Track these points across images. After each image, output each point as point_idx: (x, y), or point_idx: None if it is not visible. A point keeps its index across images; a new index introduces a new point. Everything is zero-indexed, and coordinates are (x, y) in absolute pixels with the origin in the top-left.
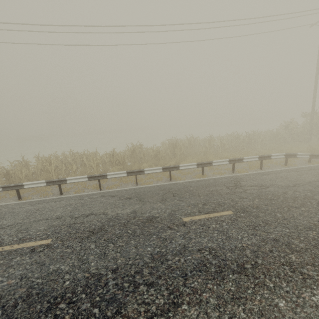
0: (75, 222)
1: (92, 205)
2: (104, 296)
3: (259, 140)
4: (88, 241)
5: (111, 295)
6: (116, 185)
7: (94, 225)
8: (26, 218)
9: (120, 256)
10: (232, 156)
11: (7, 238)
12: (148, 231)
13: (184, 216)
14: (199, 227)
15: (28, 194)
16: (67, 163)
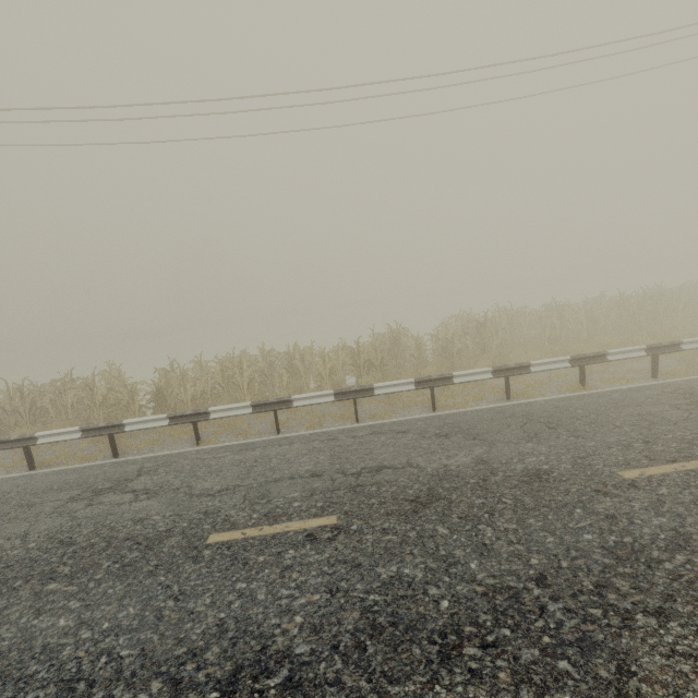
0: (358, 482)
1: (370, 450)
2: (559, 634)
3: (677, 307)
4: (423, 520)
5: (576, 634)
6: (387, 411)
7: (410, 488)
8: (246, 477)
9: (528, 552)
10: (631, 343)
11: (235, 513)
12: (553, 499)
13: (617, 467)
14: (678, 491)
15: (205, 433)
16: (257, 371)
